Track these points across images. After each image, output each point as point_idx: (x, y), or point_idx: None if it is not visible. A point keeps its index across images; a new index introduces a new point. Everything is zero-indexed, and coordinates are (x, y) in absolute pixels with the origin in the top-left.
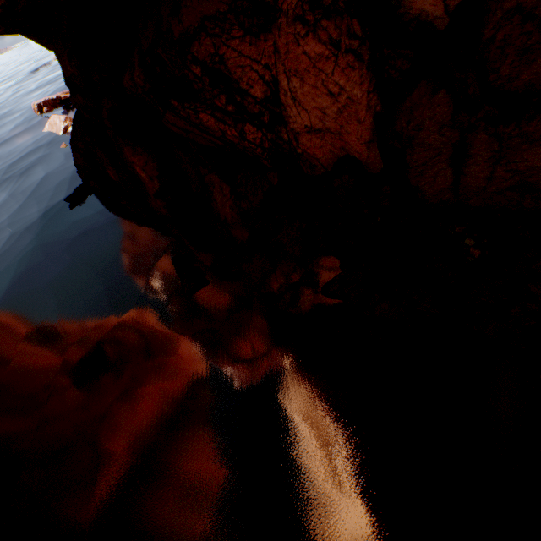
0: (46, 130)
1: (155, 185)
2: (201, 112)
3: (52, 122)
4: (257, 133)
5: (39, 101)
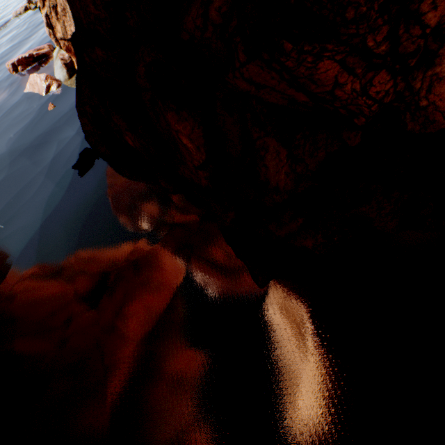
0: (28, 90)
1: (202, 155)
2: (326, 57)
3: (32, 81)
4: (386, 83)
5: (12, 61)
